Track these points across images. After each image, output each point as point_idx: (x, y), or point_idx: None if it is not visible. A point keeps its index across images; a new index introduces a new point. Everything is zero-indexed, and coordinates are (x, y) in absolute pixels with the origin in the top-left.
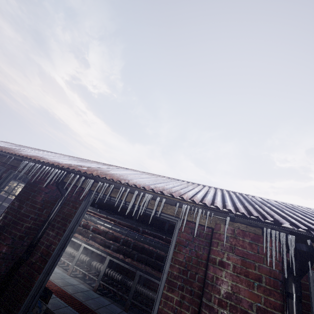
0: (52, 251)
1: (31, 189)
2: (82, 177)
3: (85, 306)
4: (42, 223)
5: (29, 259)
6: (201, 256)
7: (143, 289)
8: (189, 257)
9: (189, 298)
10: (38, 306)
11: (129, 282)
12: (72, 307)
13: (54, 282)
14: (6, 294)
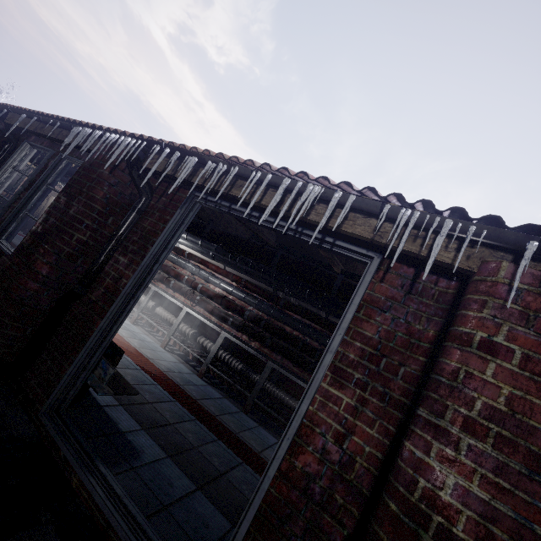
0: (123, 288)
1: (86, 177)
2: (175, 153)
3: (182, 391)
4: (107, 241)
5: (87, 295)
6: (419, 334)
7: (274, 390)
8: (389, 332)
9: (377, 406)
10: (102, 367)
11: (253, 376)
12: (164, 387)
13: (139, 351)
14: (54, 340)
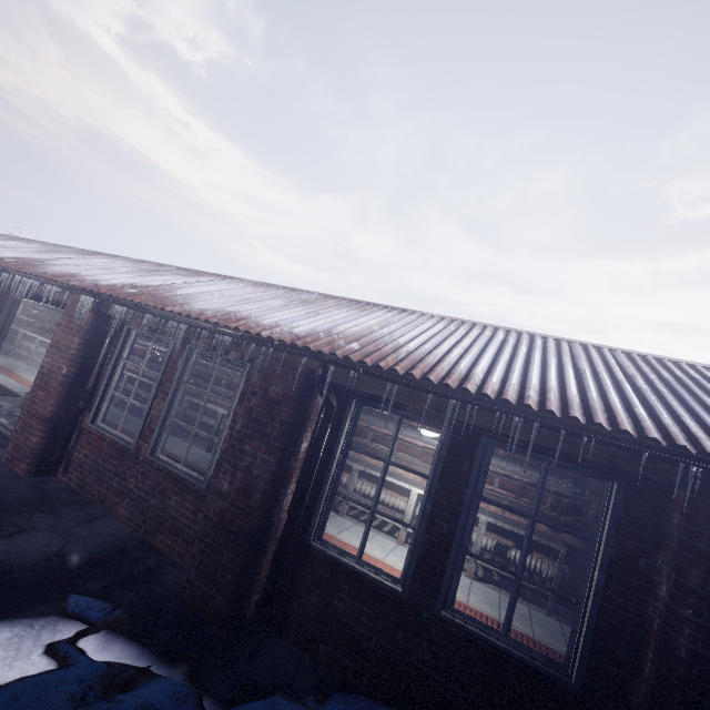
0: None
1: None
2: None
3: None
4: None
5: None
6: None
7: None
8: None
9: None
10: None
11: None
12: None
13: None
14: None
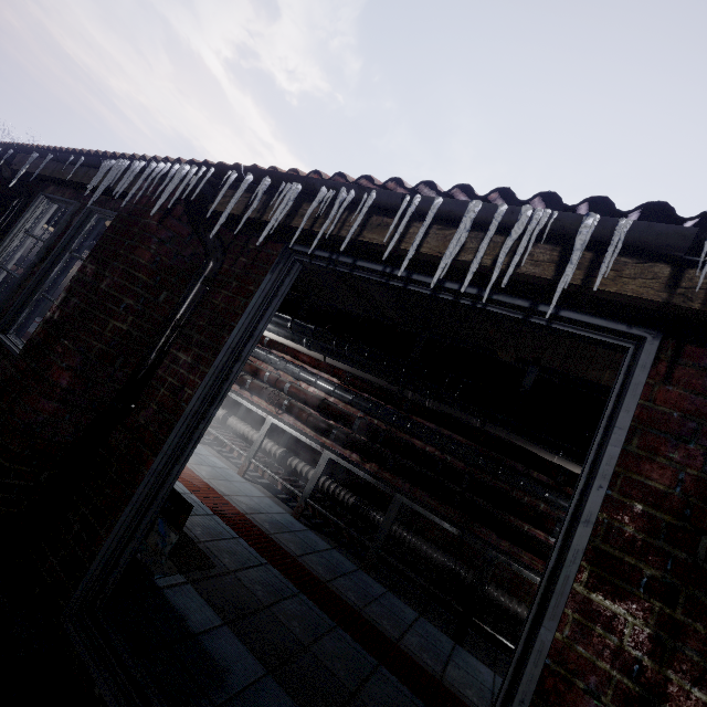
0: (186, 404)
1: (123, 232)
2: (263, 180)
3: (275, 544)
4: (159, 329)
5: (132, 416)
6: None
7: (405, 534)
8: (705, 482)
9: None
10: (159, 532)
11: (372, 514)
12: (248, 541)
13: (210, 483)
14: (83, 489)
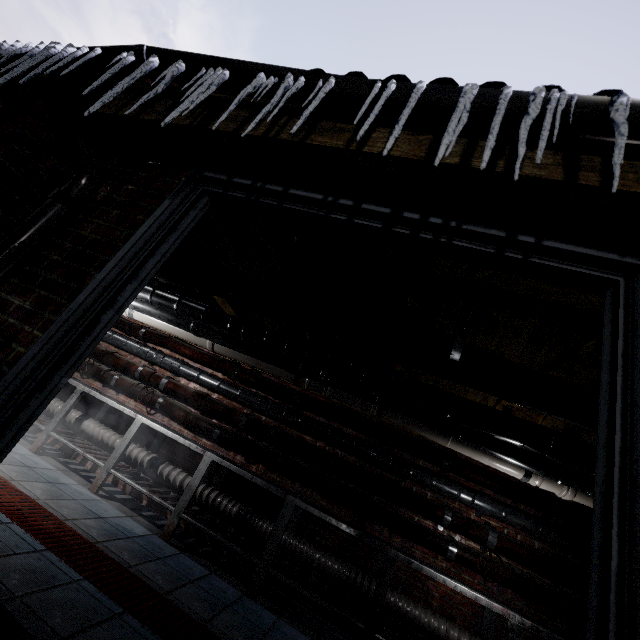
0: (10, 368)
1: None
2: (174, 62)
3: (136, 580)
4: None
5: None
6: None
7: (296, 543)
8: None
9: None
10: None
11: (259, 523)
12: (97, 583)
13: (45, 506)
14: None
